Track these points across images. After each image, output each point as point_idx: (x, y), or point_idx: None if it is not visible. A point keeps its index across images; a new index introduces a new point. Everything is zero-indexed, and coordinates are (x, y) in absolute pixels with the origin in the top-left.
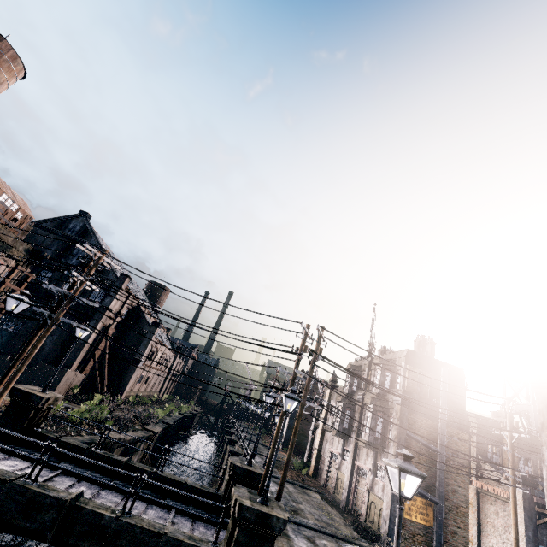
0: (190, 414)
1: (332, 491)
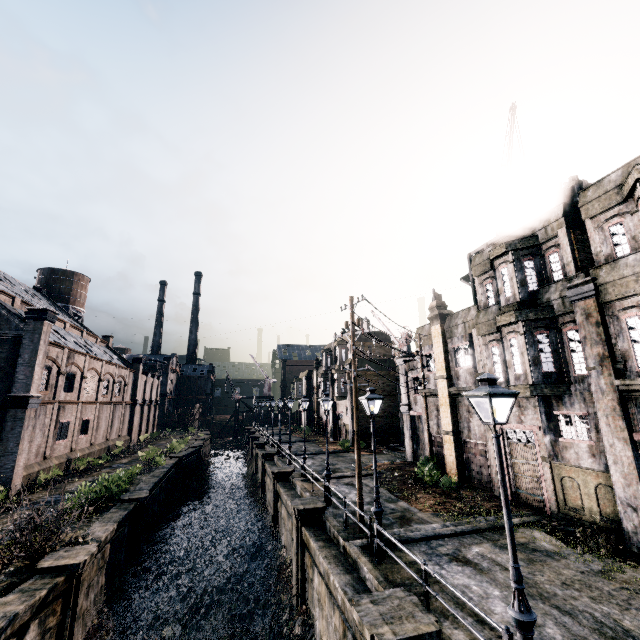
0: (190, 451)
1: (552, 508)
